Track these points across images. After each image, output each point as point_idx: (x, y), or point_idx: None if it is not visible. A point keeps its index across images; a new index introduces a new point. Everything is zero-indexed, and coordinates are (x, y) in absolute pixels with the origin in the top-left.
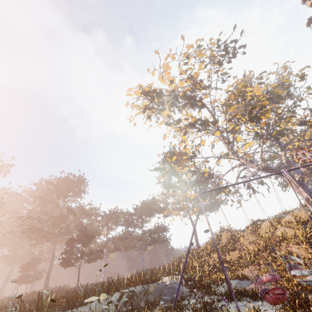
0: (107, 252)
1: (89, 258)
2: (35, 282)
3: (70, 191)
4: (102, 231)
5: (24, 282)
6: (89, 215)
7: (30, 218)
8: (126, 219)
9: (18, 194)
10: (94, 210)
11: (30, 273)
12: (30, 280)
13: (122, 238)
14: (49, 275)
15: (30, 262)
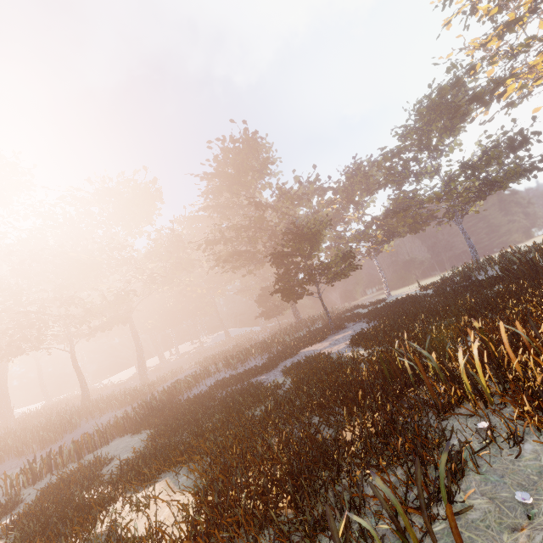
0: (375, 247)
1: (329, 277)
2: (286, 312)
3: (246, 173)
4: (347, 217)
5: (269, 317)
6: (305, 198)
7: (212, 244)
8: (387, 170)
9: (197, 217)
10: (309, 186)
11: (273, 305)
12: (275, 313)
13: (392, 212)
14: (293, 304)
15: (263, 294)
